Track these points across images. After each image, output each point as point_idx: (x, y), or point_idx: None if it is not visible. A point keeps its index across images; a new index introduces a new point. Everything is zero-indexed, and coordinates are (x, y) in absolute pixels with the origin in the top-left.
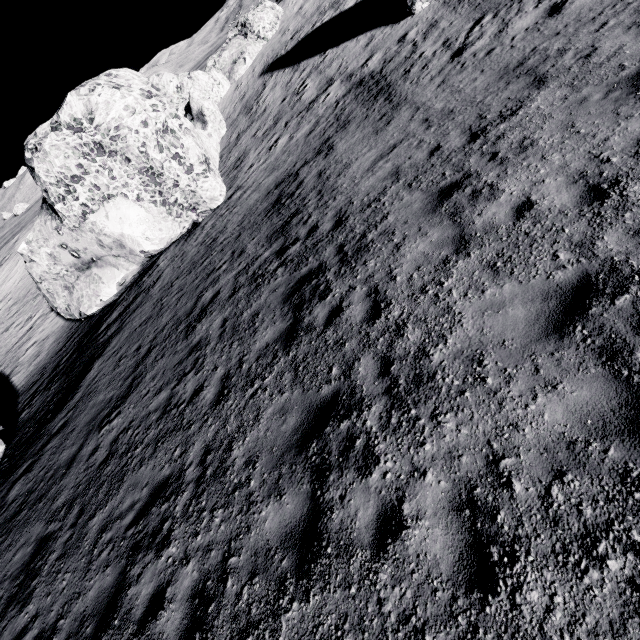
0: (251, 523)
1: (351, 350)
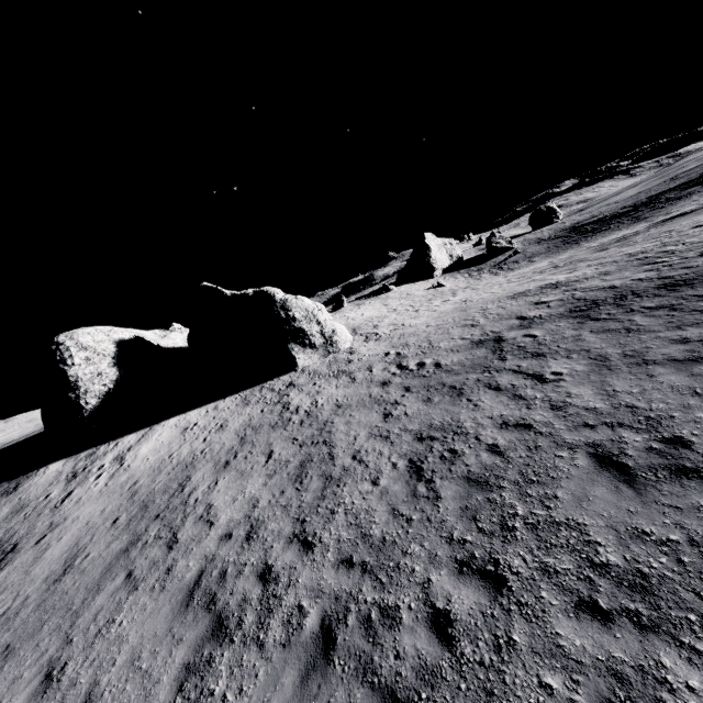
0: None
1: None
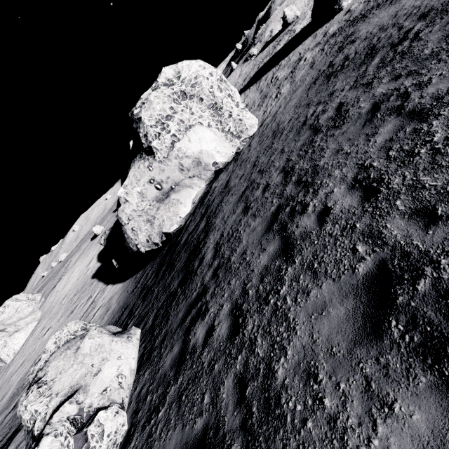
0: None
1: None
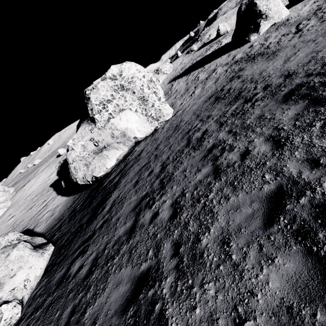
0: None
1: None
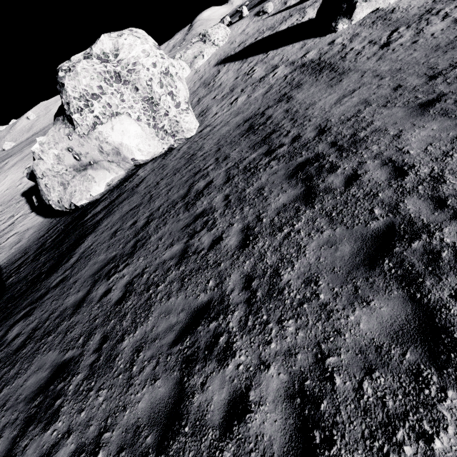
0: (339, 327)
1: (388, 197)
